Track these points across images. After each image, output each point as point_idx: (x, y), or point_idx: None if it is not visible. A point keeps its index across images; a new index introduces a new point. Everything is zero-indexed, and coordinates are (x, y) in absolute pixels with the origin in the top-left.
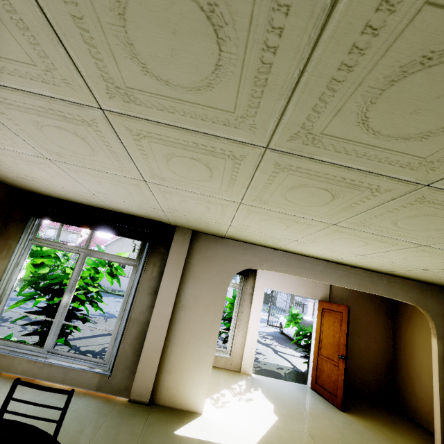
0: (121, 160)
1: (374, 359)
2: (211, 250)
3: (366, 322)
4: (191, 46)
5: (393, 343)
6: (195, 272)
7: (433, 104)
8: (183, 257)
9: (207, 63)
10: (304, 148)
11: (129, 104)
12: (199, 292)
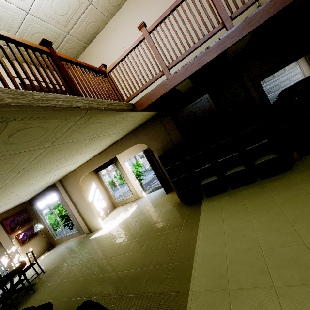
0: None
1: None
2: (68, 182)
3: None
4: None
5: None
6: (71, 192)
7: None
8: (64, 191)
9: None
10: None
11: None
12: (76, 197)
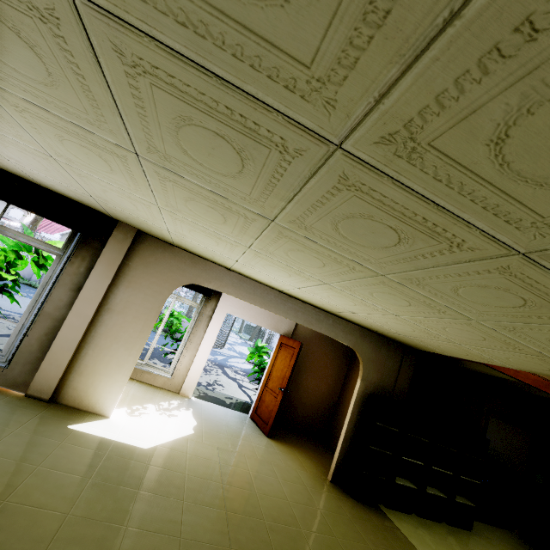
0: (15, 127)
1: (320, 399)
2: (156, 256)
3: (323, 363)
4: (18, 50)
5: (342, 386)
6: (132, 276)
7: (216, 153)
8: (120, 257)
9: (40, 67)
10: (166, 163)
11: None
12: (132, 298)
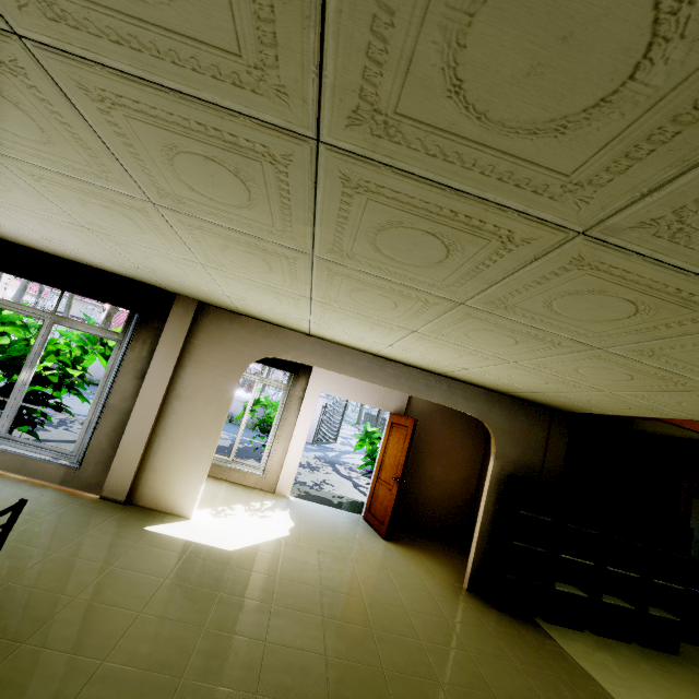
0: (42, 200)
1: (452, 490)
2: (223, 330)
3: (450, 445)
4: (9, 112)
5: (479, 473)
6: (198, 355)
7: (217, 181)
8: (183, 335)
9: (32, 125)
10: (182, 207)
11: (0, 146)
12: (201, 380)
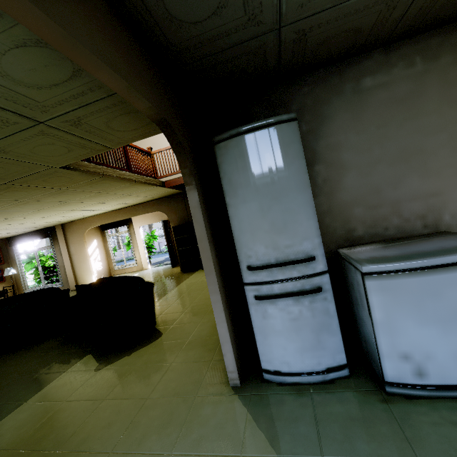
0: None
1: None
2: (72, 229)
3: None
4: None
5: None
6: (71, 240)
7: None
8: (63, 237)
9: None
10: None
11: None
12: (75, 247)
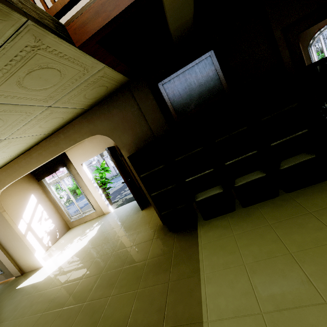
0: None
1: None
2: None
3: None
4: None
5: None
6: None
7: None
8: None
9: None
10: None
11: None
12: None
